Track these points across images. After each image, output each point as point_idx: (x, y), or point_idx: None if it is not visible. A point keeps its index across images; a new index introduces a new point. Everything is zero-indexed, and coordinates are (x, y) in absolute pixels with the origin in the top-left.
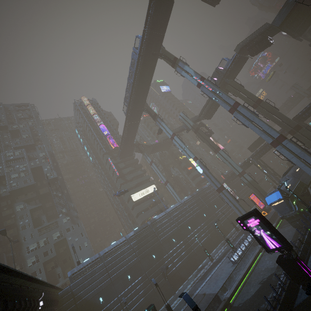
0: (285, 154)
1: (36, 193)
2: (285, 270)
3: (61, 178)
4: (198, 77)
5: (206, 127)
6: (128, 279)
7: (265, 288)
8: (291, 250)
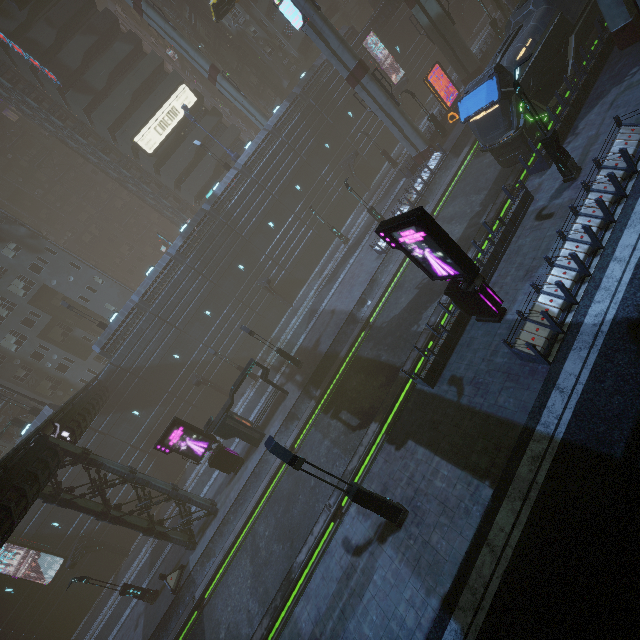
0: None
1: None
2: (456, 303)
3: None
4: None
5: None
6: (208, 317)
7: (423, 298)
8: (476, 279)
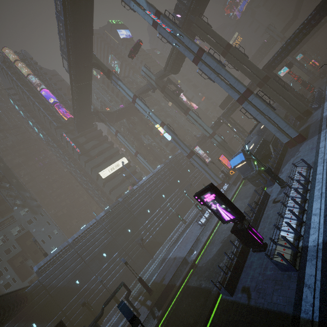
0: (251, 112)
1: None
2: (238, 238)
3: (4, 165)
4: (153, 12)
5: (175, 84)
6: (104, 257)
7: (225, 247)
8: (244, 221)
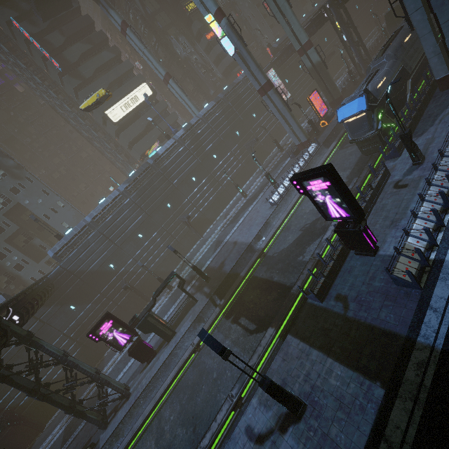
0: (408, 1)
1: None
2: (342, 239)
3: None
4: None
5: None
6: (140, 239)
7: (306, 237)
8: (362, 221)
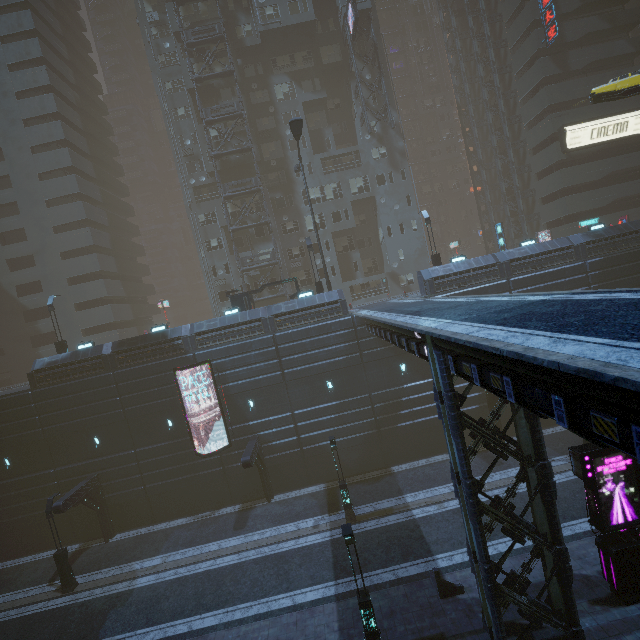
0: None
1: (314, 58)
2: None
3: (374, 22)
4: None
5: None
6: None
7: None
8: None
